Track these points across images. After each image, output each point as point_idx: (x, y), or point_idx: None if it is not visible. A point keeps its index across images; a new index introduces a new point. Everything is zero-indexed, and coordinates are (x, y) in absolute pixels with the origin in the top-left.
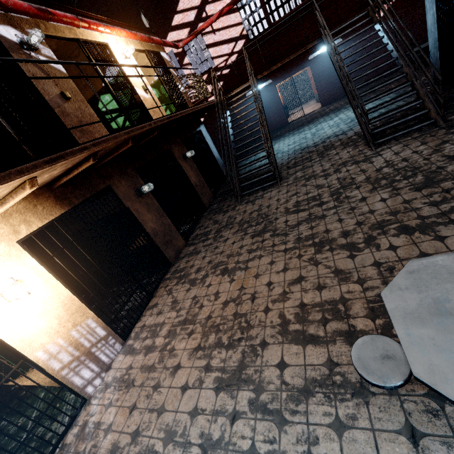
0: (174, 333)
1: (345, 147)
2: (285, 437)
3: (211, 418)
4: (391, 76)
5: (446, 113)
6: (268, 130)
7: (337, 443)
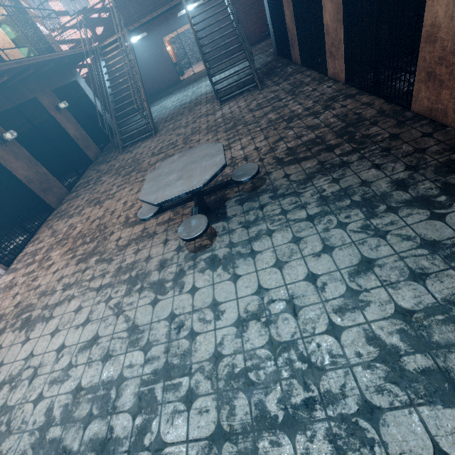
0: (52, 249)
1: (207, 103)
2: (111, 266)
3: (71, 276)
4: (260, 43)
5: (266, 79)
6: (143, 85)
7: (134, 257)
